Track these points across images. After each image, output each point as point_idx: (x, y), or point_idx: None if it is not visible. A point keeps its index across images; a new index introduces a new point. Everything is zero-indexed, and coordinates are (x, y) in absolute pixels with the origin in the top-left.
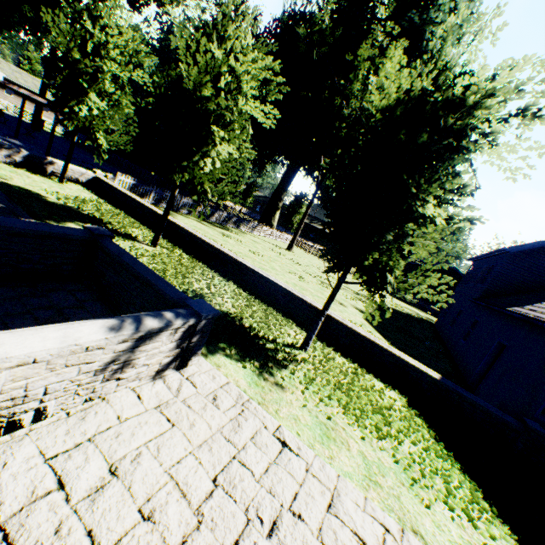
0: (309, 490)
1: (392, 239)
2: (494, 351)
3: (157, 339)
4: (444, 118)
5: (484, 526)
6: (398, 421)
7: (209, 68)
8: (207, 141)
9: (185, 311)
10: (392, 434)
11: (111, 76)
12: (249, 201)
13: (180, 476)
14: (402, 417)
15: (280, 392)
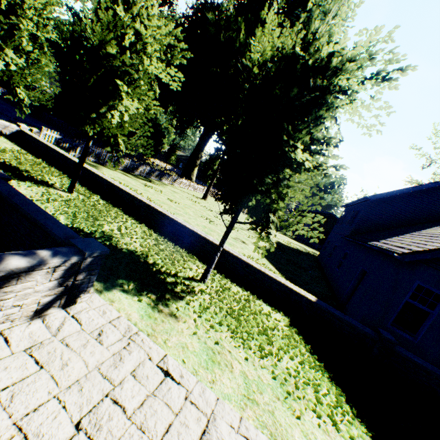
0: (185, 419)
1: (272, 183)
2: (358, 276)
3: (29, 278)
4: (313, 79)
5: (346, 428)
6: (281, 339)
7: (112, 25)
8: (114, 96)
9: (66, 249)
10: (273, 352)
11: (28, 34)
12: (173, 159)
13: (33, 426)
14: (284, 336)
15: (173, 323)
